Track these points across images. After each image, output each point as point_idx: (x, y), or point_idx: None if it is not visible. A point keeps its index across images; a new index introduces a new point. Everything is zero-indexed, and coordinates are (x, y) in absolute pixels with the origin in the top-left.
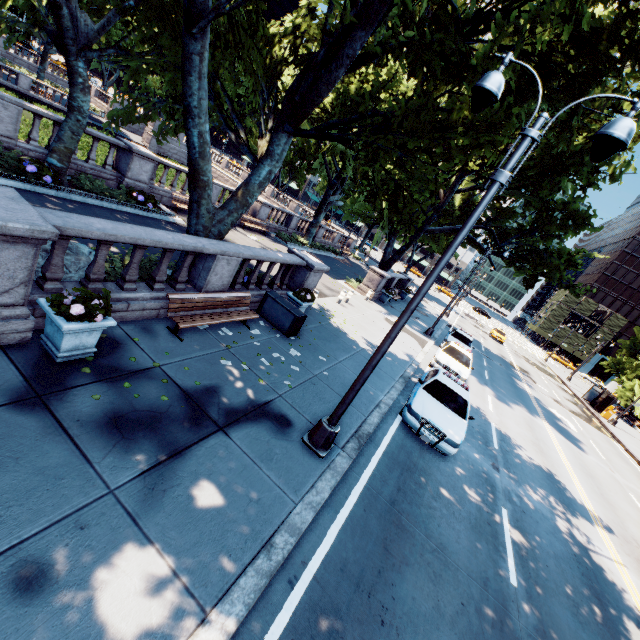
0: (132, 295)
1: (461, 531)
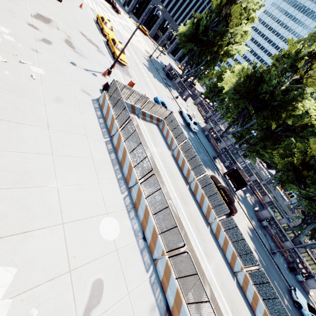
0: (272, 230)
1: (276, 277)
